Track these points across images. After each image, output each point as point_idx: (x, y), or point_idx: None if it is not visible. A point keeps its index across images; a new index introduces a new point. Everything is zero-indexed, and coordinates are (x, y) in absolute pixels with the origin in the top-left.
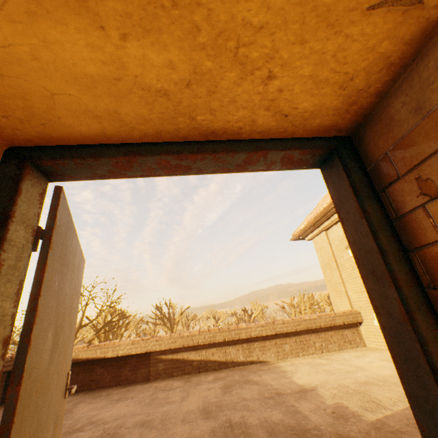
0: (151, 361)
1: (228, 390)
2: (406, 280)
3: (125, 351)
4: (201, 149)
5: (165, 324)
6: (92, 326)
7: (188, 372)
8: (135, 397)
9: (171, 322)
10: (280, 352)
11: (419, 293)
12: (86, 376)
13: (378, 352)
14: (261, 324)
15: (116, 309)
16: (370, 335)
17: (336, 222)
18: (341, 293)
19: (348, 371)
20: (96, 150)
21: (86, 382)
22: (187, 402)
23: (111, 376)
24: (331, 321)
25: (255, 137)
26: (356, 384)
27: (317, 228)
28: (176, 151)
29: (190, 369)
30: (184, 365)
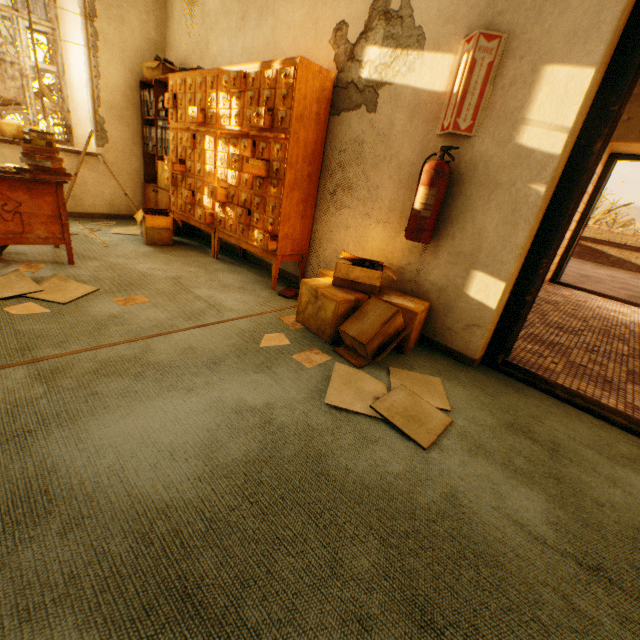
0: None
1: (635, 279)
2: None
3: None
4: None
5: None
6: None
7: (600, 263)
8: None
9: None
10: None
11: None
12: None
13: None
14: None
15: None
16: None
17: None
18: None
19: None
20: (639, 158)
21: None
22: (596, 270)
23: None
24: None
25: None
26: None
27: None
28: None
29: (603, 261)
30: (599, 256)
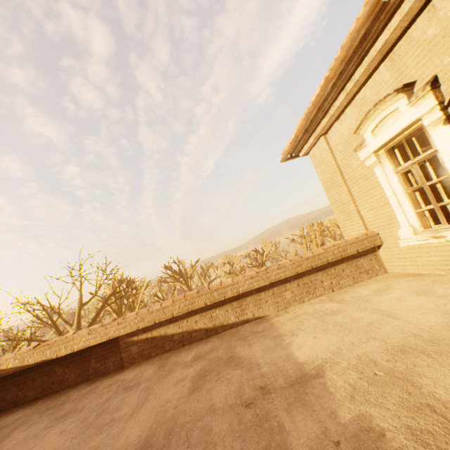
0: (121, 347)
1: (200, 384)
2: None
3: (82, 344)
4: None
5: (178, 281)
6: (100, 300)
7: (170, 349)
8: (85, 408)
9: (184, 278)
10: (281, 302)
11: None
12: (45, 379)
13: (407, 280)
14: (251, 275)
15: (124, 278)
16: (393, 258)
17: (338, 117)
18: (352, 215)
19: (370, 323)
20: None
21: (47, 386)
22: (134, 420)
23: (76, 373)
24: (341, 252)
25: None
26: (387, 356)
27: (312, 135)
28: None
29: (171, 345)
30: (163, 342)
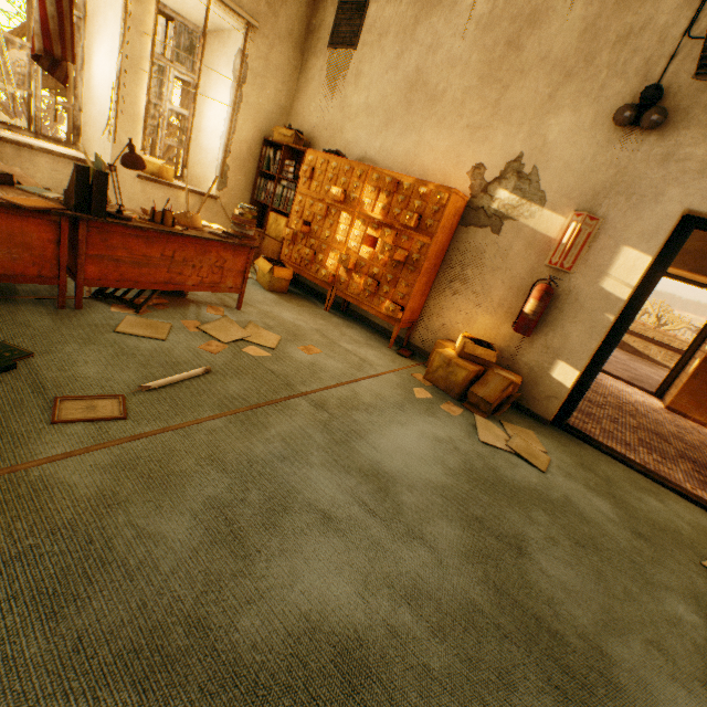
0: None
1: (633, 361)
2: (704, 332)
3: None
4: (681, 280)
5: None
6: None
7: None
8: None
9: None
10: None
11: (705, 335)
12: None
13: None
14: None
15: None
16: None
17: None
18: None
19: None
20: None
21: None
22: None
23: None
24: None
25: (701, 283)
26: None
27: None
28: (673, 278)
29: None
30: None
